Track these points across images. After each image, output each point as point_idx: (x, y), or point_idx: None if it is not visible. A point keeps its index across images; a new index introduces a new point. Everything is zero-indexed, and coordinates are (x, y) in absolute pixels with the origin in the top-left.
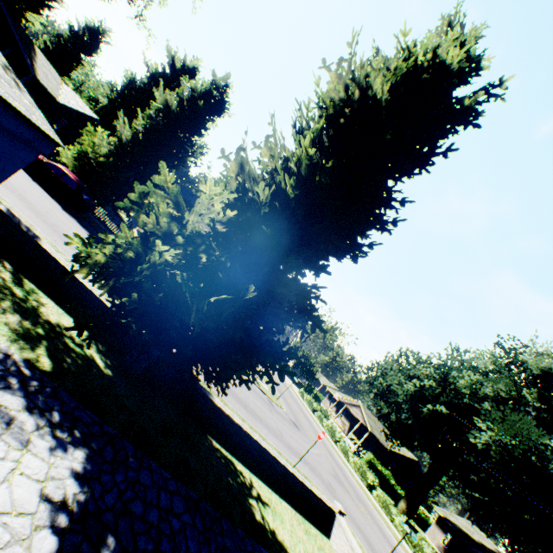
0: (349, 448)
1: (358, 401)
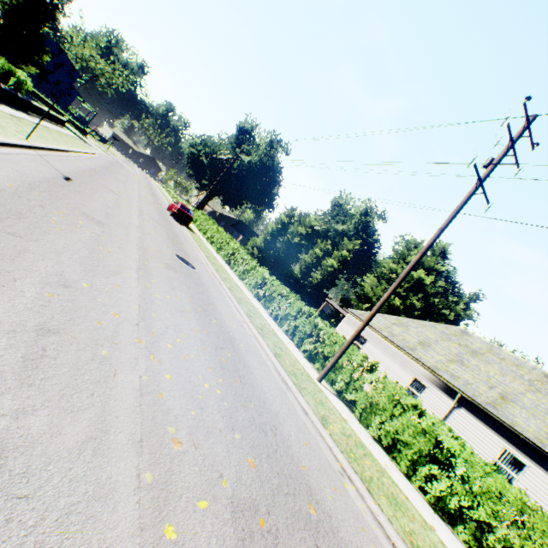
0: None
1: None
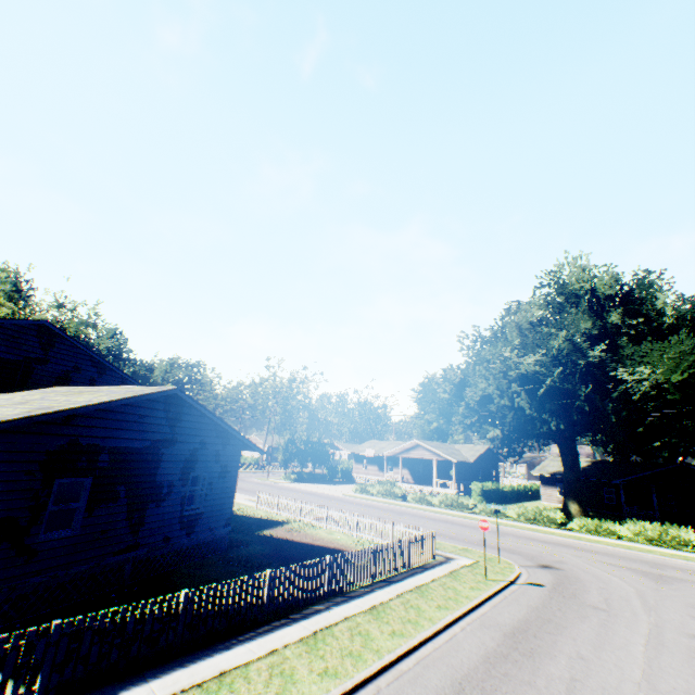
0: (433, 494)
1: (413, 441)
